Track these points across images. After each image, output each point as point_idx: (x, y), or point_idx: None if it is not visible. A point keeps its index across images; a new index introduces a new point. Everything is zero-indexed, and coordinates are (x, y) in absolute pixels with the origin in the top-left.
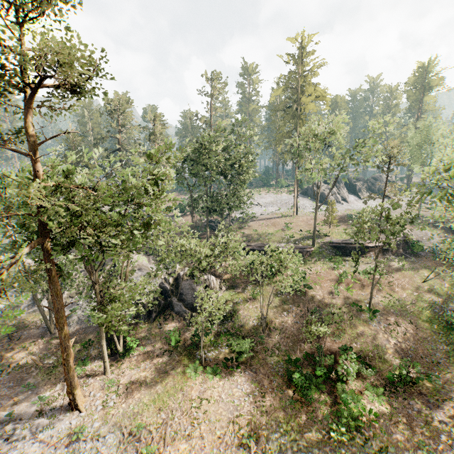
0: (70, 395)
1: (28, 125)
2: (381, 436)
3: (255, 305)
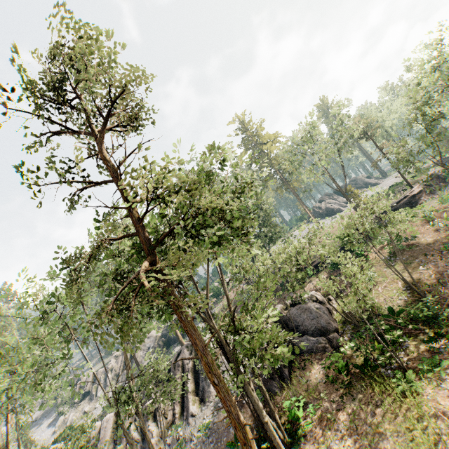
0: None
1: (106, 155)
2: None
3: (381, 287)
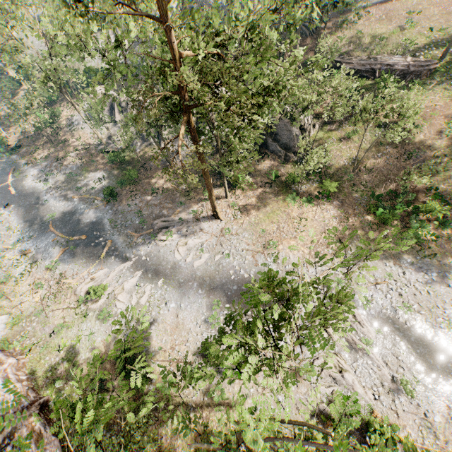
0: (214, 212)
1: None
2: (433, 248)
3: (348, 145)
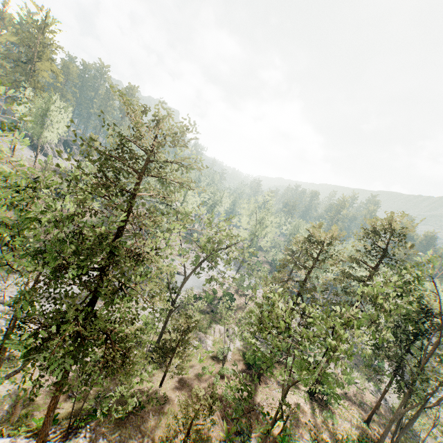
0: None
1: None
2: None
3: None
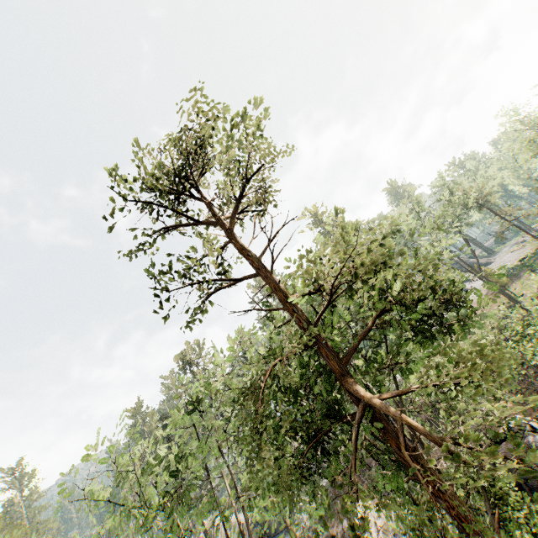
0: None
1: (240, 244)
2: None
3: None
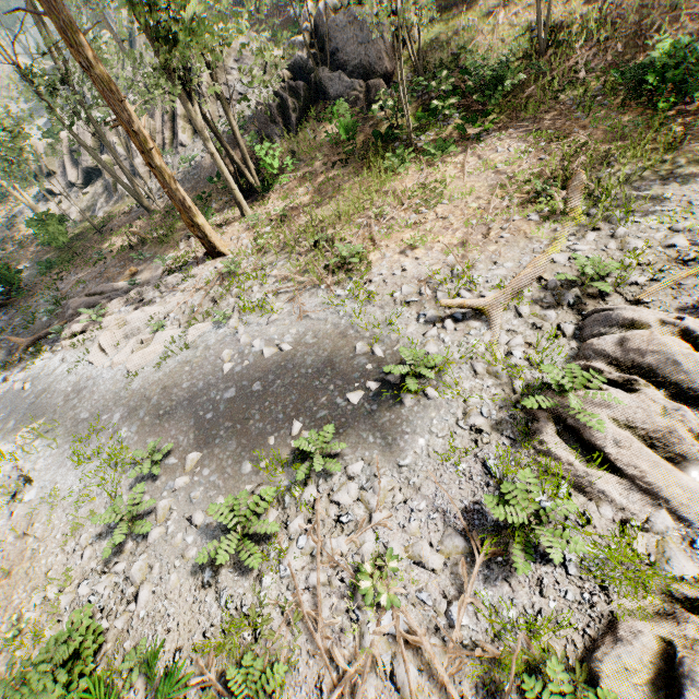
0: (194, 230)
1: None
2: None
3: (510, 14)
